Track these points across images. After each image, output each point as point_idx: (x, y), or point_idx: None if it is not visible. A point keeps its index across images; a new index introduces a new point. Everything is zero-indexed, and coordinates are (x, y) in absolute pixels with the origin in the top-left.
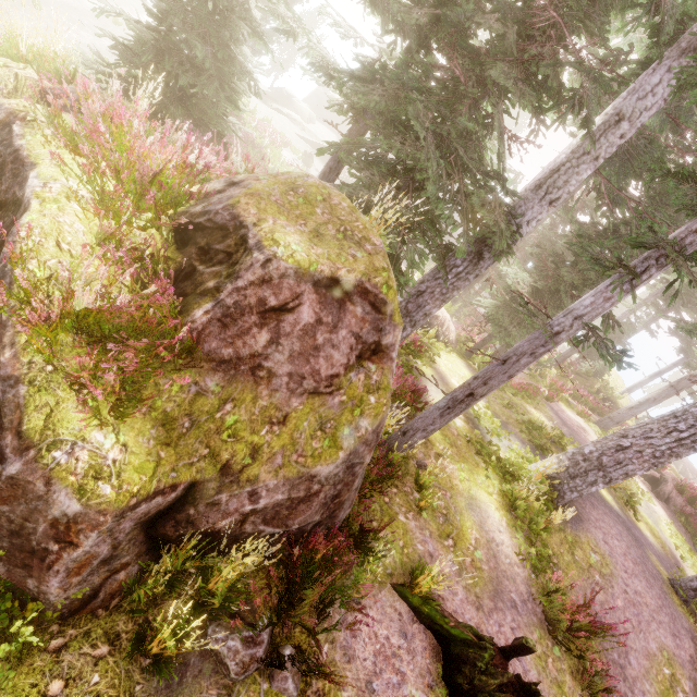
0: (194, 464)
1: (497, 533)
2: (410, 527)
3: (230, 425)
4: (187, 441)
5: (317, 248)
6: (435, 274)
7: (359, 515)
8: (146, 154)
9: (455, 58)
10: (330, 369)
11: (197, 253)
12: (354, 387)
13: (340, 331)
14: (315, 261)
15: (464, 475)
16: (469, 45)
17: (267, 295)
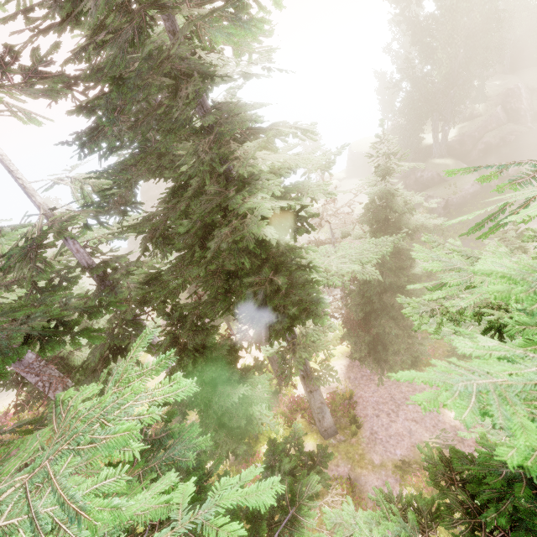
0: None
1: None
2: None
3: None
4: None
5: None
6: None
7: None
8: None
9: None
10: None
11: None
12: None
13: None
14: None
15: None
16: None
17: None
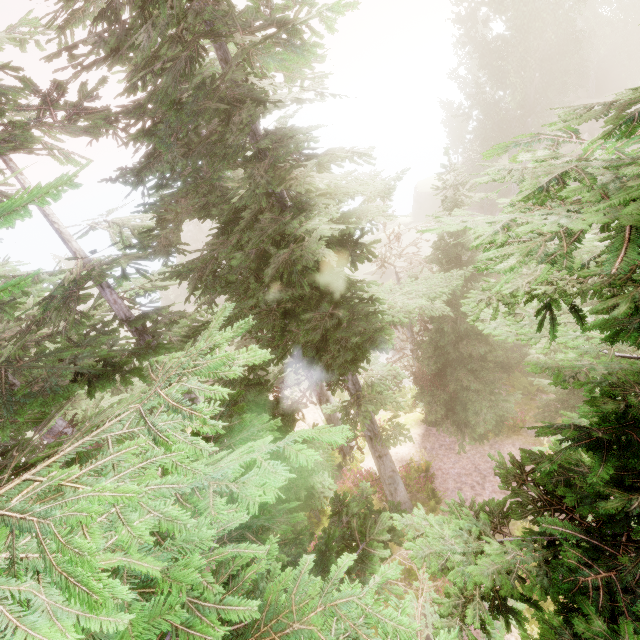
0: None
1: None
2: None
3: None
4: None
5: None
6: None
7: None
8: None
9: None
10: None
11: None
12: None
13: None
14: None
15: None
16: None
17: None
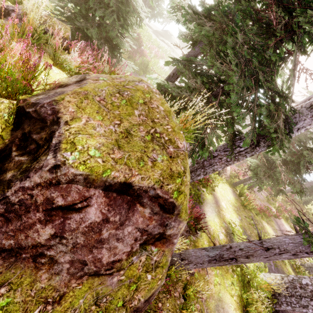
0: None
1: None
2: None
3: (2, 306)
4: None
5: (118, 152)
6: (224, 148)
7: None
8: None
9: (274, 4)
10: (112, 257)
11: (20, 138)
12: (134, 267)
13: (126, 227)
14: (109, 168)
15: (217, 280)
16: None
17: (54, 196)
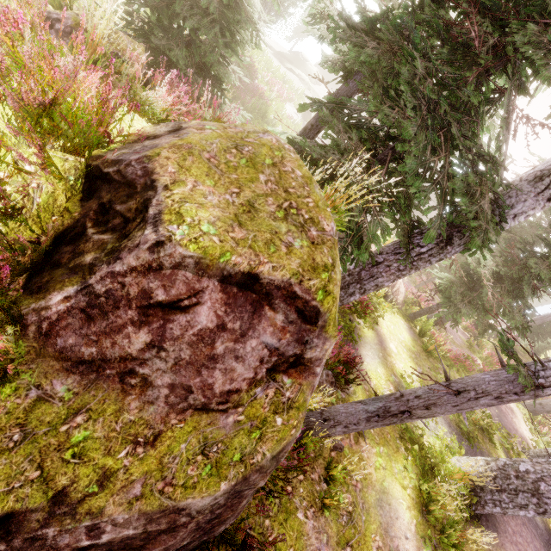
0: (14, 490)
1: (402, 539)
2: (306, 529)
3: (77, 441)
4: (12, 459)
5: (239, 230)
6: (395, 249)
7: (249, 517)
8: (56, 79)
9: (476, 13)
10: (228, 384)
11: (96, 210)
12: (258, 404)
13: (249, 340)
14: (229, 250)
15: (381, 461)
16: (494, 2)
17: (153, 287)
